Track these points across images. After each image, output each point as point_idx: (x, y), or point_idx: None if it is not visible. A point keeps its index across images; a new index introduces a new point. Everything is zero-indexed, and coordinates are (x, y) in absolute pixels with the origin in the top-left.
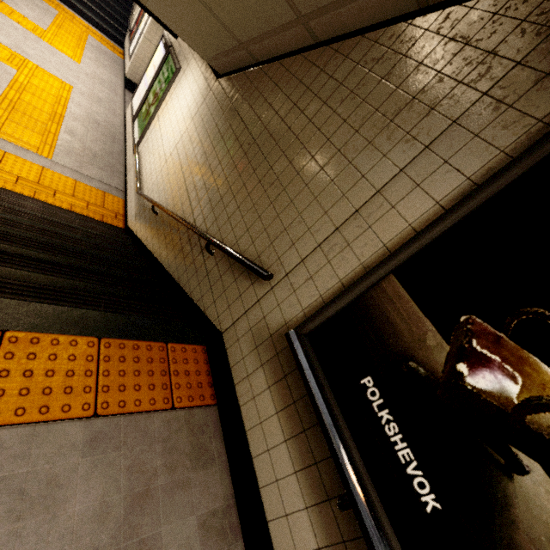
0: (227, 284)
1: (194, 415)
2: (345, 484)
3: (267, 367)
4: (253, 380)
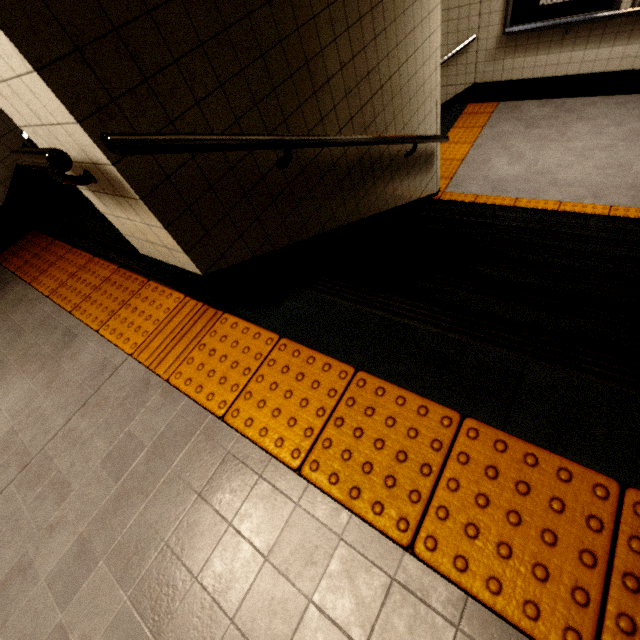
0: (454, 72)
1: (498, 108)
2: (561, 25)
3: (506, 56)
4: (505, 68)
